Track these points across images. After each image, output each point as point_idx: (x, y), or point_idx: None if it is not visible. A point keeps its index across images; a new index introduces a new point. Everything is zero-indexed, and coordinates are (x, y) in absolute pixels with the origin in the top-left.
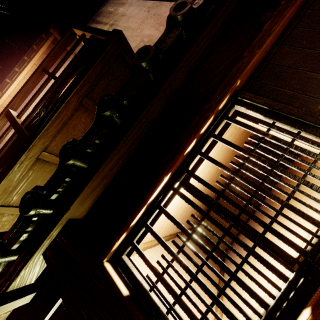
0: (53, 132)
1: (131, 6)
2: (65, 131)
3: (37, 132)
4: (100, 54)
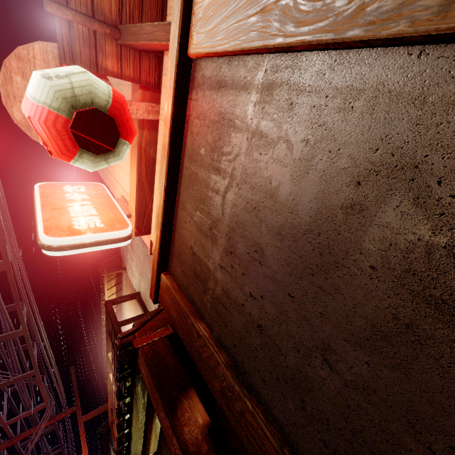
0: None
1: None
2: None
3: None
4: None
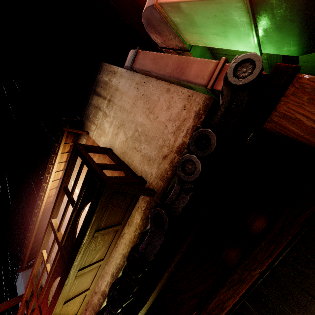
0: (80, 260)
1: (122, 78)
2: (89, 253)
3: (70, 264)
4: (96, 205)
